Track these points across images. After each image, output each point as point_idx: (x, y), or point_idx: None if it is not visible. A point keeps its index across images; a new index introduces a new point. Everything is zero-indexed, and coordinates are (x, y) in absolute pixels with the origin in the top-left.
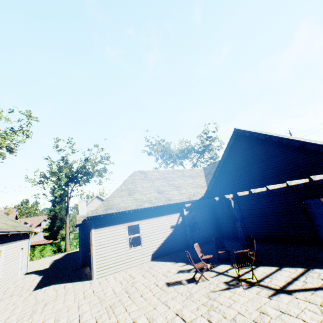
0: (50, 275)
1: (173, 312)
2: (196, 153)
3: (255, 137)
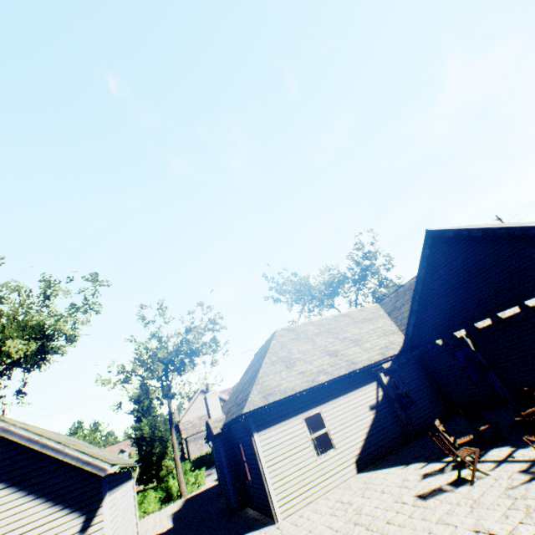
0: (189, 534)
1: (467, 530)
2: (353, 283)
3: (463, 236)
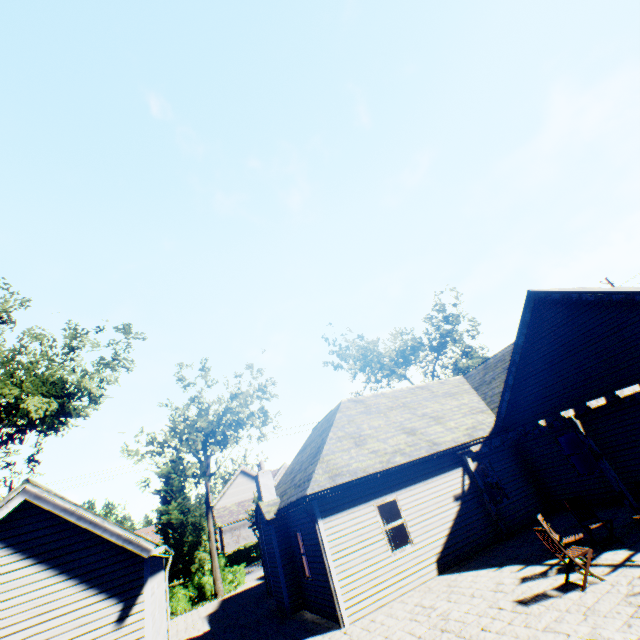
0: (233, 639)
1: (582, 639)
2: (430, 351)
3: (572, 300)
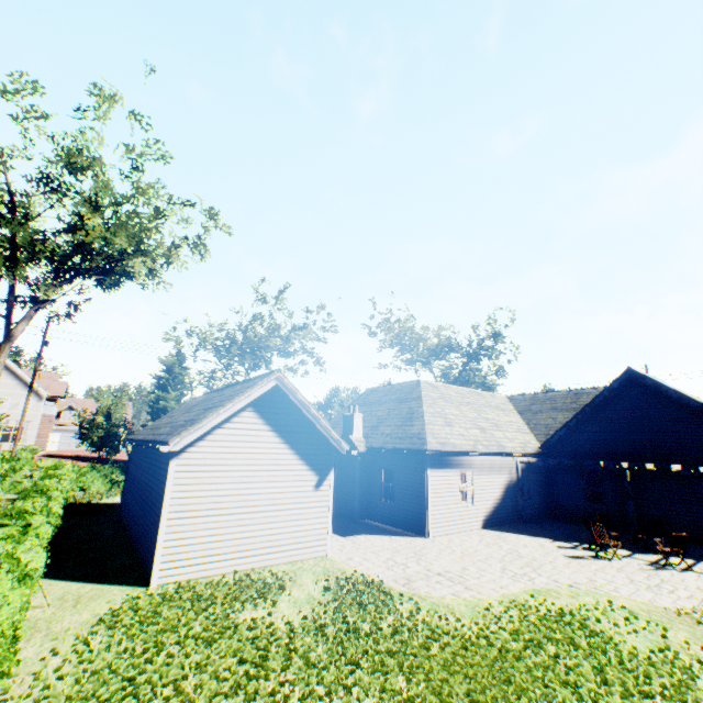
0: None
1: (623, 578)
2: (467, 357)
3: (657, 389)
